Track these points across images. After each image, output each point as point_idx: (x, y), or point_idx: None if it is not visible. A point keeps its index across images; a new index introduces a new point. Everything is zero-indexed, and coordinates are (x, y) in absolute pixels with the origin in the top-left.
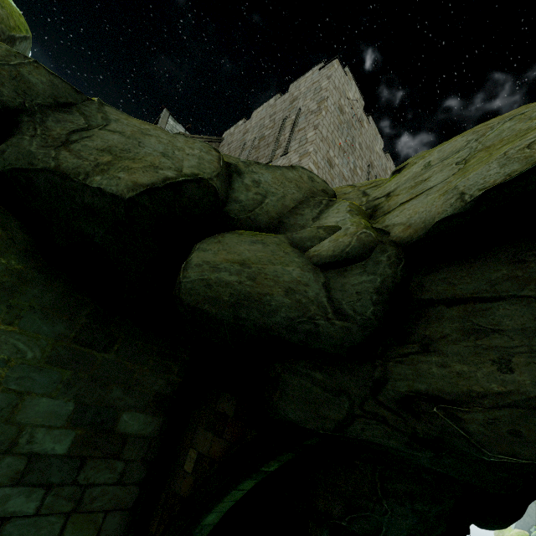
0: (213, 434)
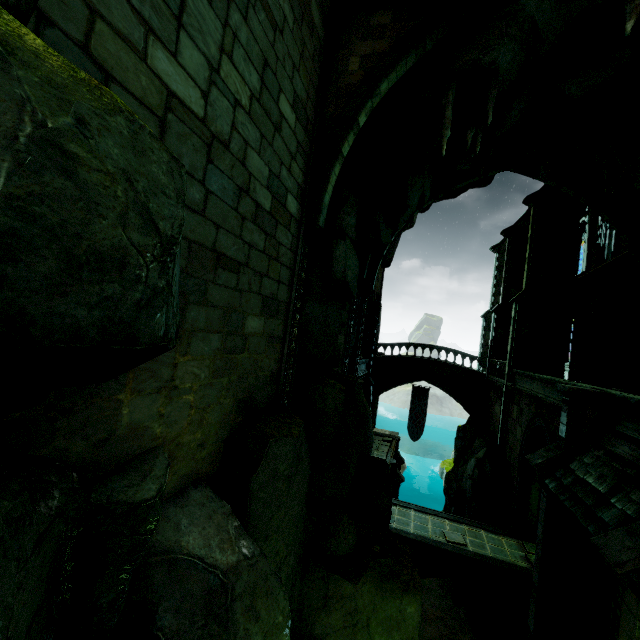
0: (374, 40)
